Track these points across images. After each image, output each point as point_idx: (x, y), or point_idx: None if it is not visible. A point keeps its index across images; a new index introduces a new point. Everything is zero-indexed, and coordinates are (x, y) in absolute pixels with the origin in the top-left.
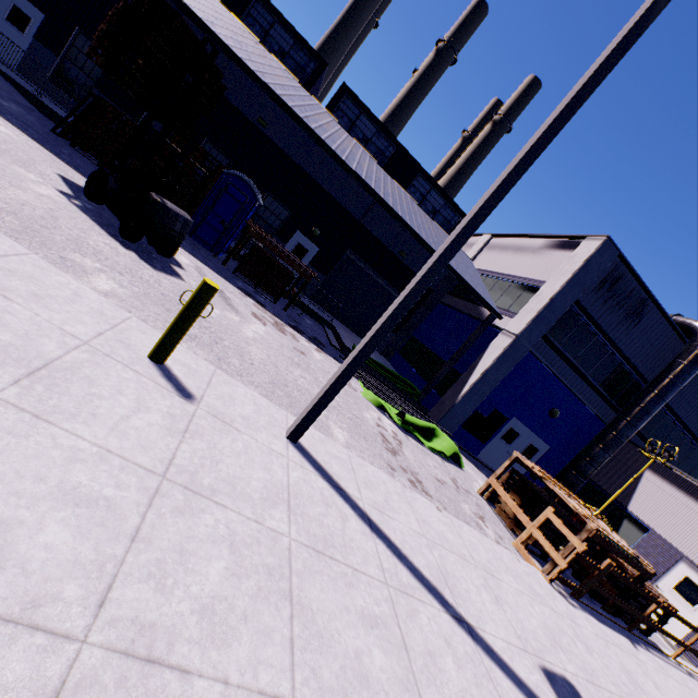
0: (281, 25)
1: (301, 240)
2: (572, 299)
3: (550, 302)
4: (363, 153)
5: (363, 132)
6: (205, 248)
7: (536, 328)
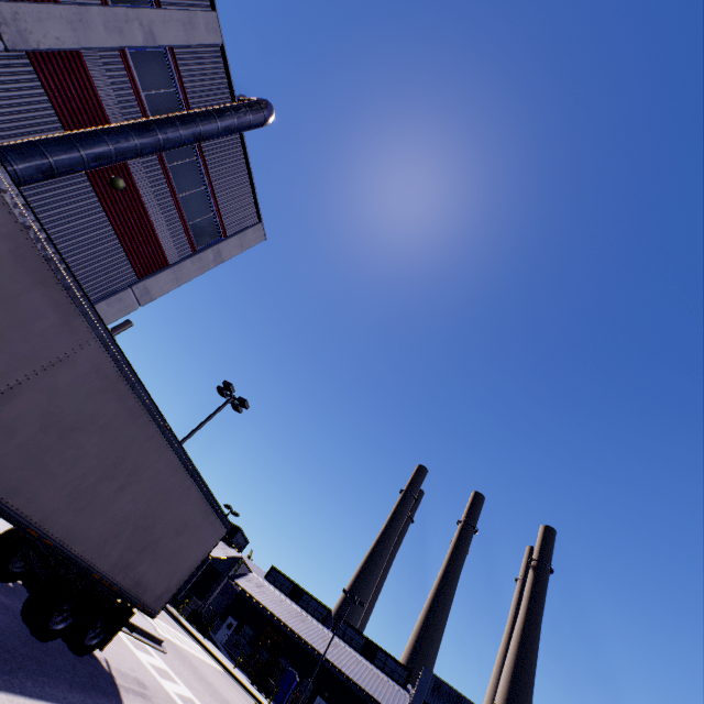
0: (314, 599)
1: (320, 701)
2: (420, 700)
3: (411, 703)
4: (342, 647)
5: (350, 634)
6: (277, 703)
7: None
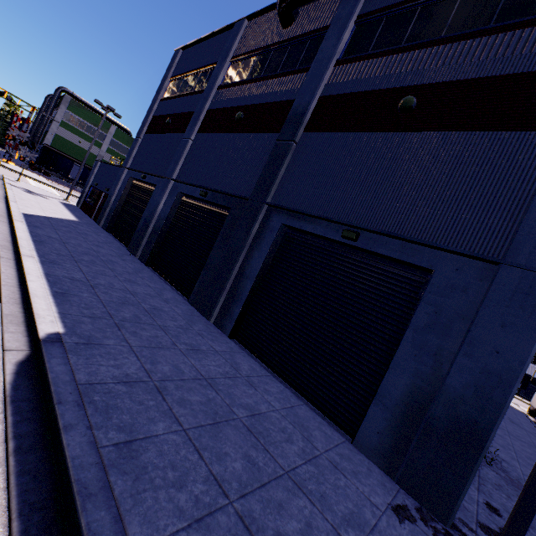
0: None
1: None
2: None
3: None
4: None
5: None
6: None
7: None
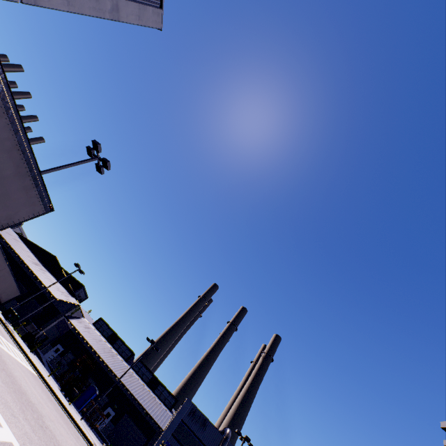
0: (124, 344)
1: (110, 410)
2: (179, 418)
3: (172, 420)
4: (135, 378)
5: (143, 371)
6: (77, 407)
7: (168, 430)
